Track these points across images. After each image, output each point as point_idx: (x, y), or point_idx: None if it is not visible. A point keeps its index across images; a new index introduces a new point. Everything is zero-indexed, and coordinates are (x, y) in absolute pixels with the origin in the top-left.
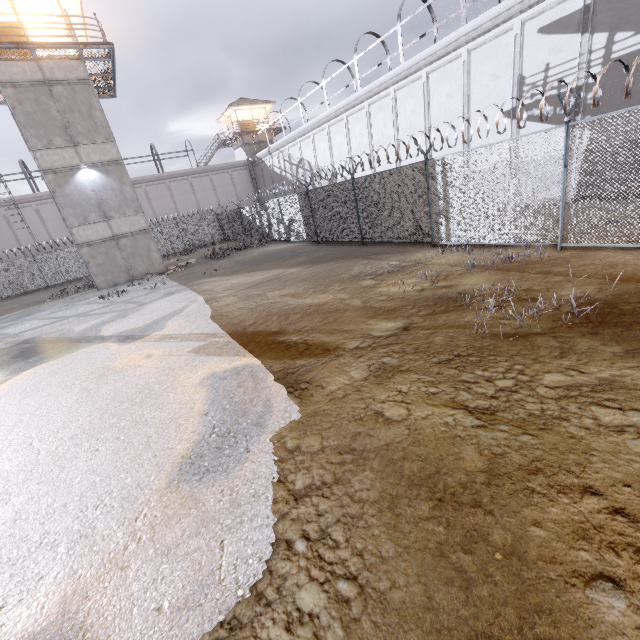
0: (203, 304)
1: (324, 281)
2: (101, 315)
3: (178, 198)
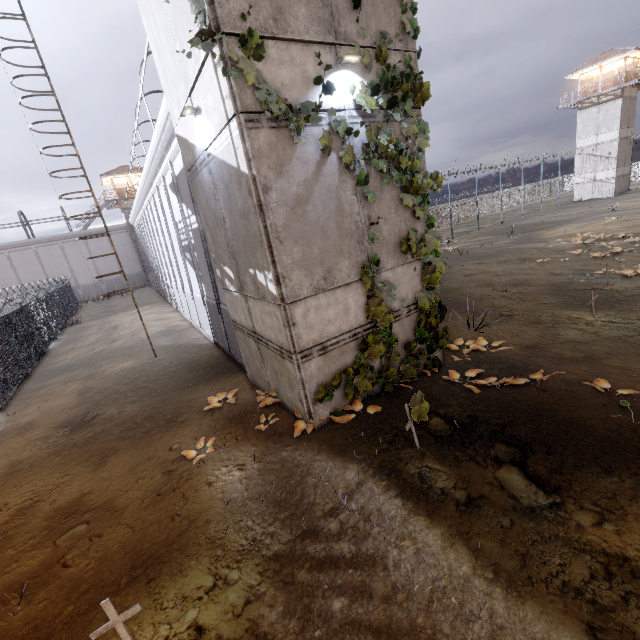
0: None
1: None
2: None
3: (47, 262)
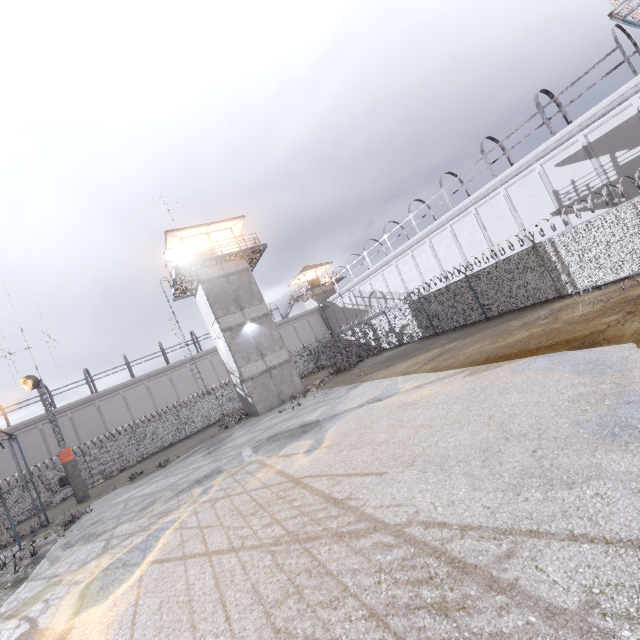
0: (407, 375)
1: (499, 335)
2: (312, 411)
3: None
